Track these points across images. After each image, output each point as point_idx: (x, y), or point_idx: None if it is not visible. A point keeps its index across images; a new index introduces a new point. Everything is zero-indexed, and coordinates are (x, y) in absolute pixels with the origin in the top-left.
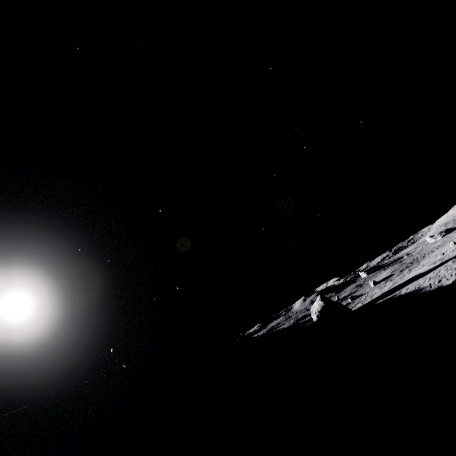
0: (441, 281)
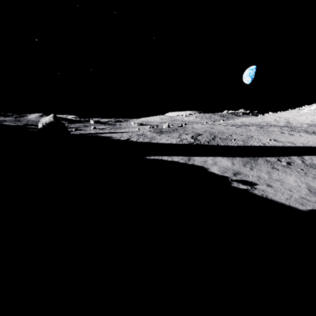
0: (121, 138)
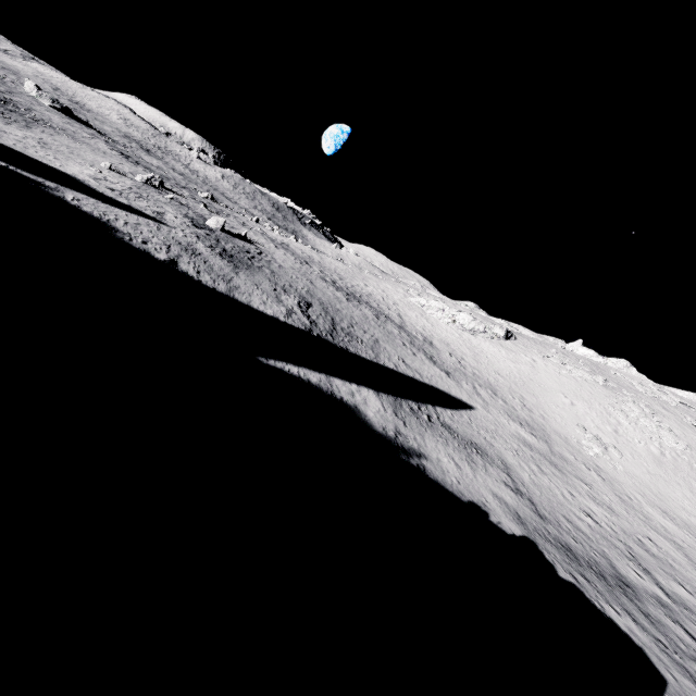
0: (148, 246)
